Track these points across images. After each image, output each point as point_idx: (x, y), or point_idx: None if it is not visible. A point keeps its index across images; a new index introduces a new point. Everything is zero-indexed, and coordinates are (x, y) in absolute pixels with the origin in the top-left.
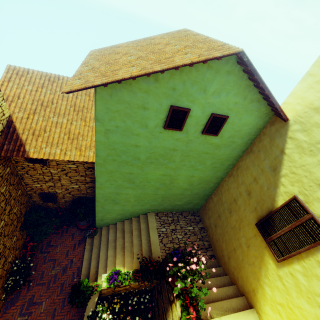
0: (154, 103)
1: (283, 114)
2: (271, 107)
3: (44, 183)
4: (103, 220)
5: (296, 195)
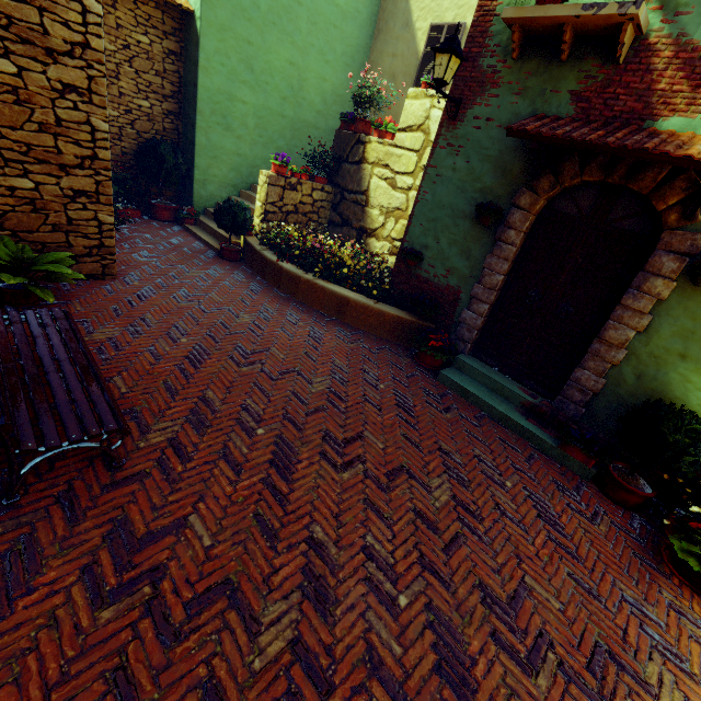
0: None
1: None
2: None
3: None
4: (206, 184)
5: (432, 23)
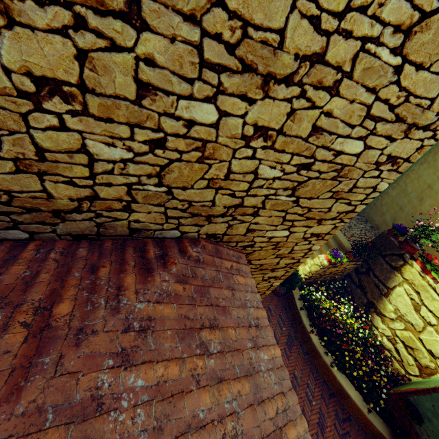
0: None
1: None
2: None
3: None
4: None
5: None
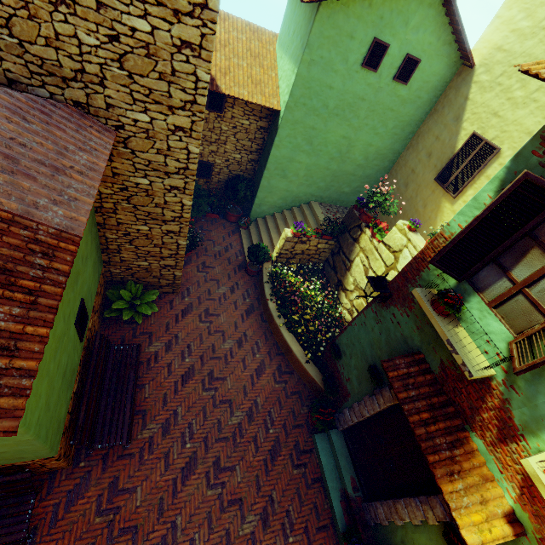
0: (361, 32)
1: (471, 58)
2: (460, 55)
3: (207, 146)
4: (261, 205)
5: (474, 131)
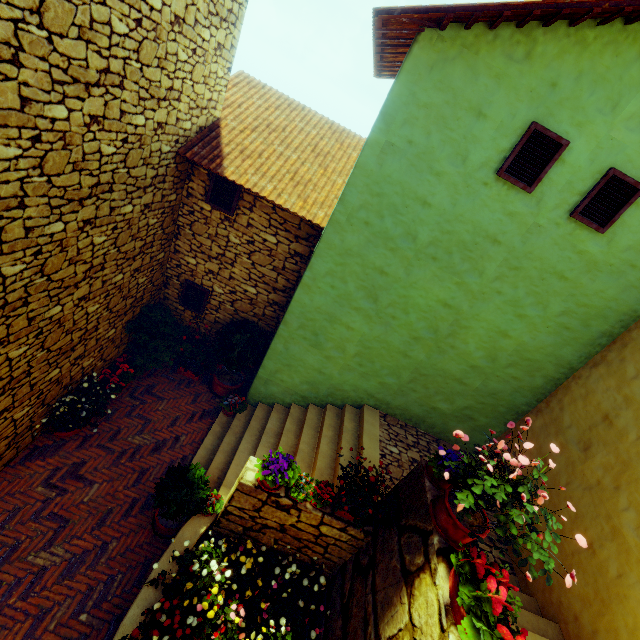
0: (503, 108)
1: None
2: None
3: (204, 261)
4: (269, 383)
5: None
